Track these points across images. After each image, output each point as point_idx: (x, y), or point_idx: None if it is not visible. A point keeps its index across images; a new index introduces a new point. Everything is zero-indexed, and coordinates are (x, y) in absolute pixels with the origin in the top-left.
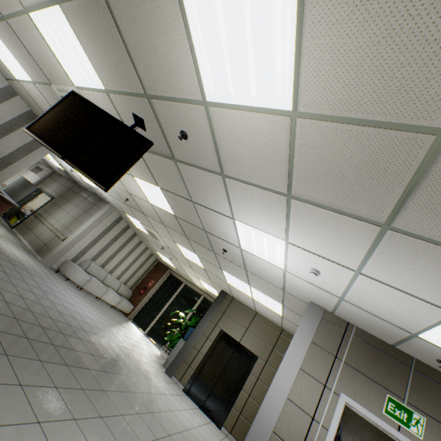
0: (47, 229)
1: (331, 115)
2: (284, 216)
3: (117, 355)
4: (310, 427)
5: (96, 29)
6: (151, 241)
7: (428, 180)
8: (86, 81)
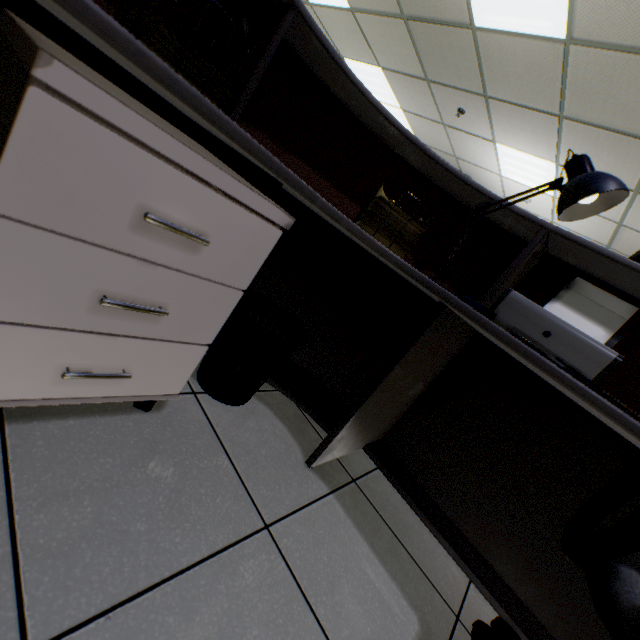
0: None
1: None
2: None
3: None
4: None
5: None
6: None
7: None
8: None
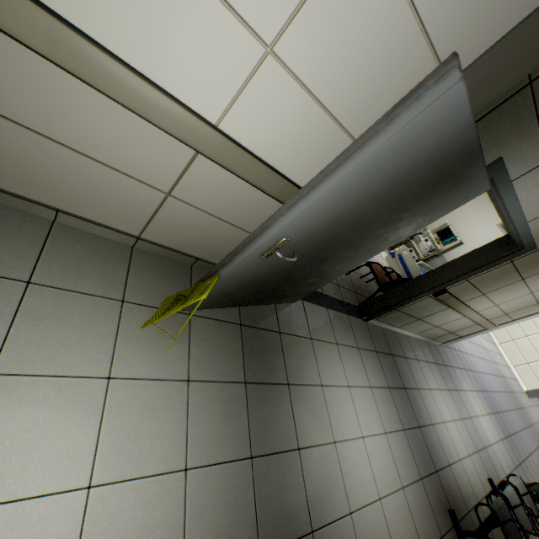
0: (462, 318)
1: None
2: None
3: (497, 371)
4: None
5: None
6: None
7: None
8: None
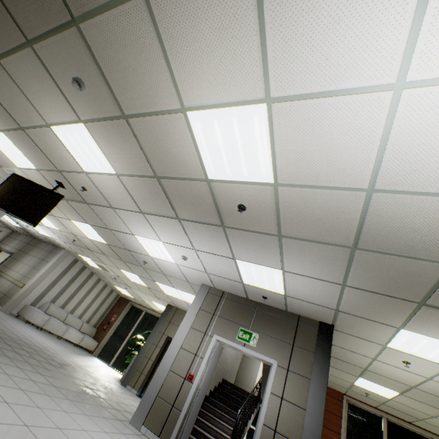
0: (6, 281)
1: (128, 174)
2: (149, 225)
3: (68, 363)
4: (193, 360)
5: (24, 143)
6: (106, 276)
7: (169, 195)
8: (25, 165)
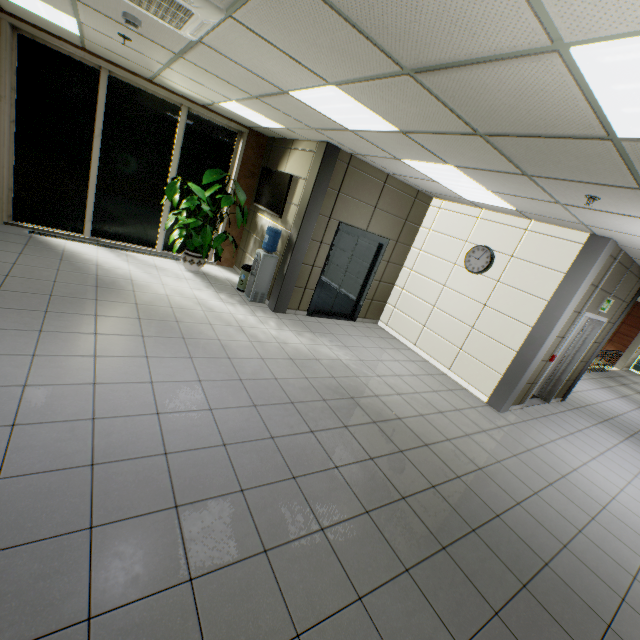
0: None
1: None
2: None
3: (331, 392)
4: (558, 344)
5: None
6: None
7: None
8: None
